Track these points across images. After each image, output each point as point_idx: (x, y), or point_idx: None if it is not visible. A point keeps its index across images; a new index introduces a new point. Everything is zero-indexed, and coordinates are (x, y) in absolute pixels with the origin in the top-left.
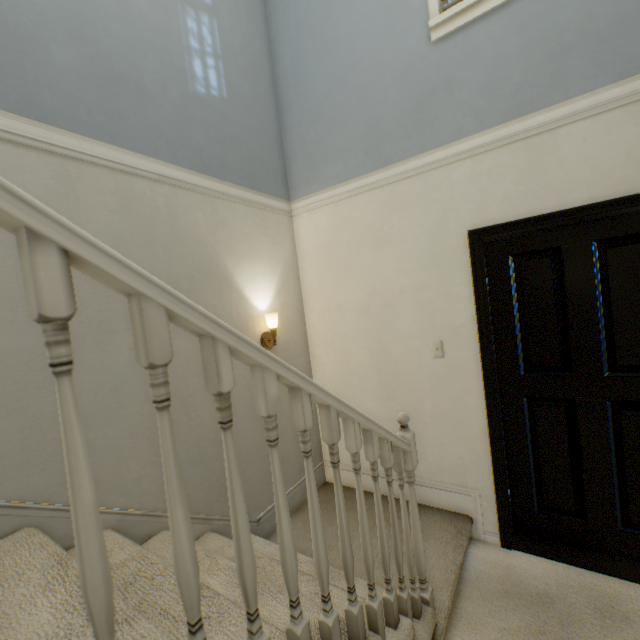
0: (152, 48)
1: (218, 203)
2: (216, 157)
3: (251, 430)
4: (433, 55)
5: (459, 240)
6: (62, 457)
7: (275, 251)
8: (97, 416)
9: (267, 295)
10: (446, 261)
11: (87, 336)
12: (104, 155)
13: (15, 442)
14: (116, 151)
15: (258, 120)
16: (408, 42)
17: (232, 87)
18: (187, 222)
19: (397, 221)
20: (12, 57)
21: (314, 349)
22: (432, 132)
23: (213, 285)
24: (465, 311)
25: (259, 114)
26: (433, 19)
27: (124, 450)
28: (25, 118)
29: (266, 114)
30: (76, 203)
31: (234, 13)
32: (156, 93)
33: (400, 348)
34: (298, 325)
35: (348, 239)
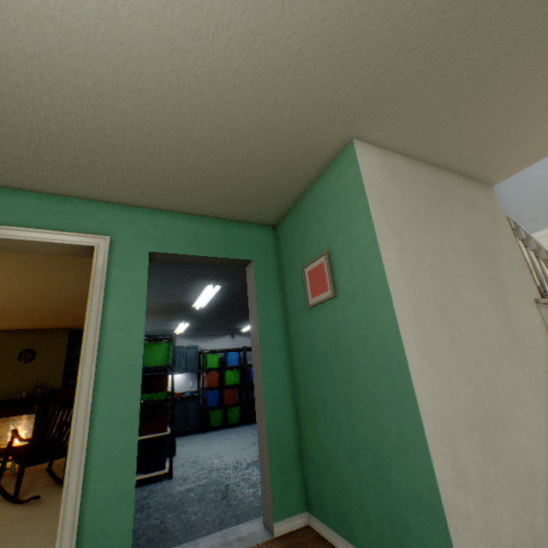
0: None
1: None
2: None
3: None
4: None
5: None
6: None
7: None
8: None
9: None
10: None
11: None
12: None
13: None
14: None
15: None
16: None
17: None
18: None
19: None
20: None
21: None
22: None
23: None
24: None
25: None
26: None
27: None
28: None
29: None
30: None
31: None
32: None
33: None
34: None
35: None
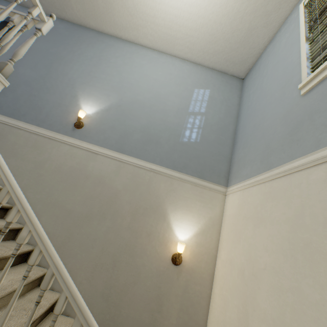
0: (169, 130)
1: (175, 181)
2: (182, 163)
3: (141, 307)
4: (302, 101)
5: (312, 235)
6: (68, 252)
7: (204, 210)
8: (84, 245)
9: (188, 232)
10: (299, 253)
11: (97, 215)
12: (134, 161)
13: (62, 238)
14: (139, 160)
15: (216, 148)
16: (289, 99)
17: (204, 137)
18: (155, 186)
19: (269, 207)
20: (123, 139)
21: (214, 286)
22: (298, 146)
23: (155, 215)
24: (314, 324)
25: (218, 146)
26: (300, 83)
27: (83, 265)
28: (117, 152)
29: (223, 146)
30: (118, 174)
31: (217, 112)
32: (163, 143)
33: (256, 326)
34: (207, 262)
35: (243, 214)
